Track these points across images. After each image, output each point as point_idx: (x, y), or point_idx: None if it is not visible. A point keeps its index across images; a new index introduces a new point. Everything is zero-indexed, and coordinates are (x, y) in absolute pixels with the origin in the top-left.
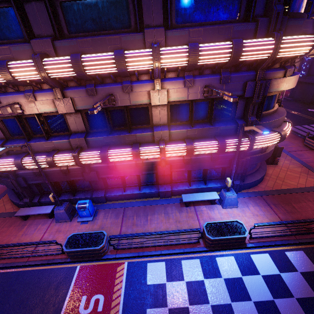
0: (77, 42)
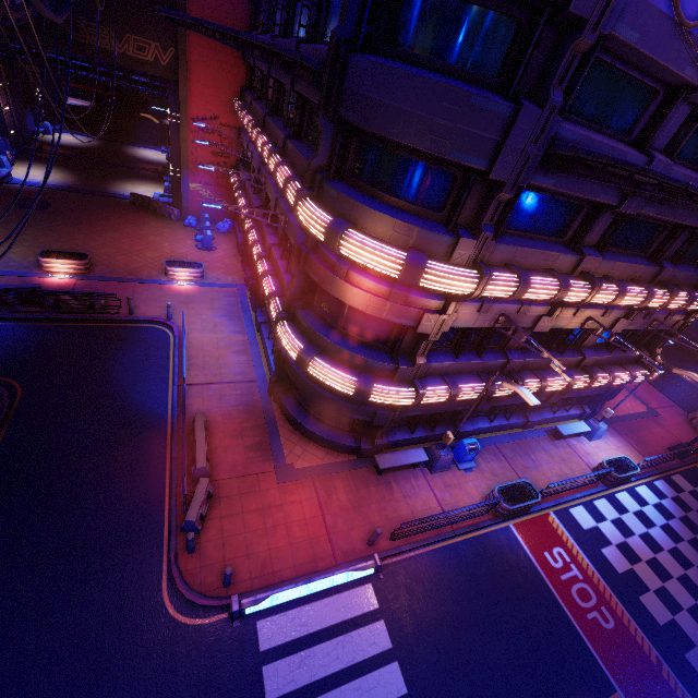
0: (614, 264)
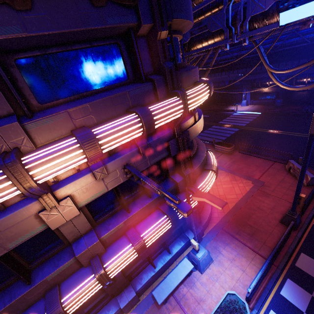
0: None
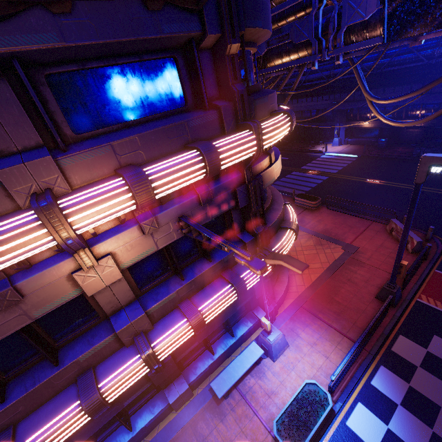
0: None
